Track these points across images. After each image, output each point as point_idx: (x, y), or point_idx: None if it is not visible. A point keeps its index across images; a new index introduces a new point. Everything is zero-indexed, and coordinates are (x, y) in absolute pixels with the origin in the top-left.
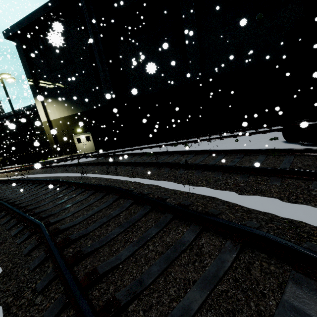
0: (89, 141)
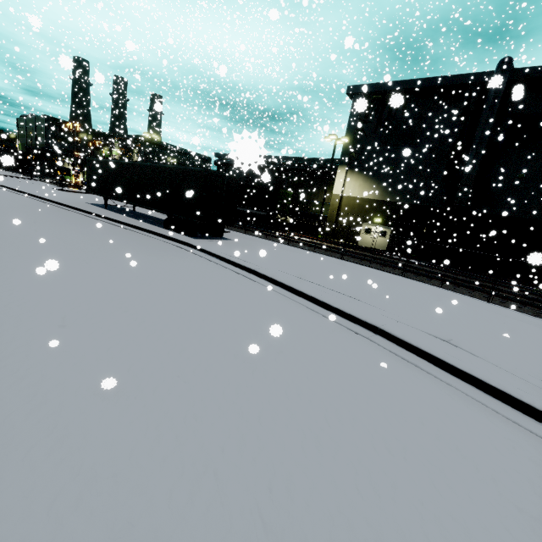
0: (383, 237)
